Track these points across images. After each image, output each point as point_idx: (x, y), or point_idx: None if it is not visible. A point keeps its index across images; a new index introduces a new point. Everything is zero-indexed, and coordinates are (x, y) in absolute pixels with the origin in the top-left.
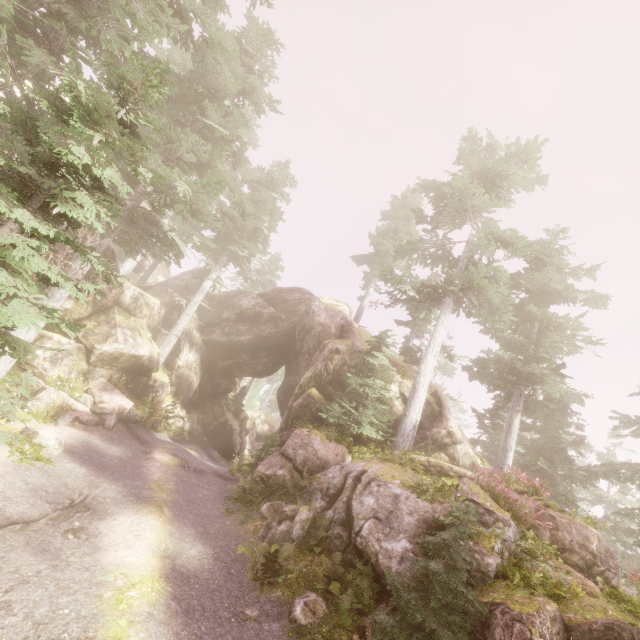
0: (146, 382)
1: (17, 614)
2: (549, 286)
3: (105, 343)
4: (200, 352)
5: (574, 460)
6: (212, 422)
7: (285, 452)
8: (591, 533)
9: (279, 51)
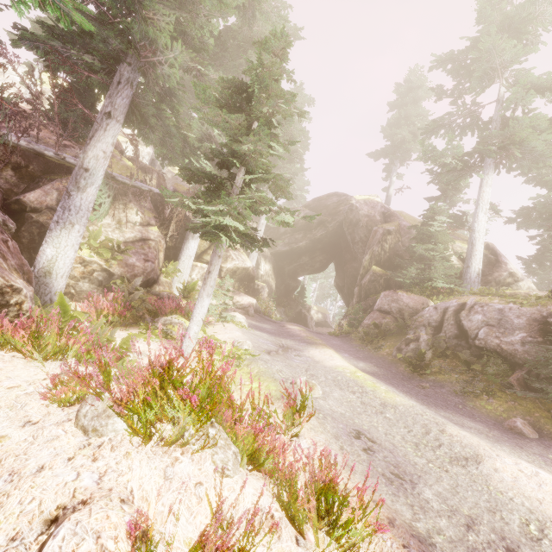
0: (253, 287)
1: (321, 378)
2: None
3: (227, 262)
4: (271, 262)
5: None
6: (291, 313)
7: (381, 309)
8: None
9: None
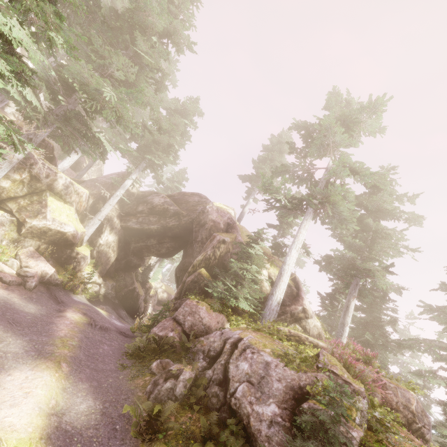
0: (70, 254)
1: None
2: (382, 206)
3: (35, 218)
4: (118, 235)
5: (390, 335)
6: (123, 289)
7: (176, 317)
8: (412, 396)
9: (198, 8)
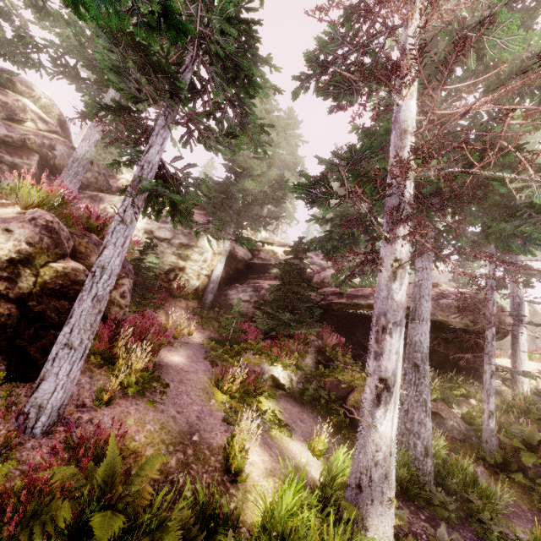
0: None
1: None
2: None
3: None
4: None
5: None
6: None
7: None
8: None
9: None
